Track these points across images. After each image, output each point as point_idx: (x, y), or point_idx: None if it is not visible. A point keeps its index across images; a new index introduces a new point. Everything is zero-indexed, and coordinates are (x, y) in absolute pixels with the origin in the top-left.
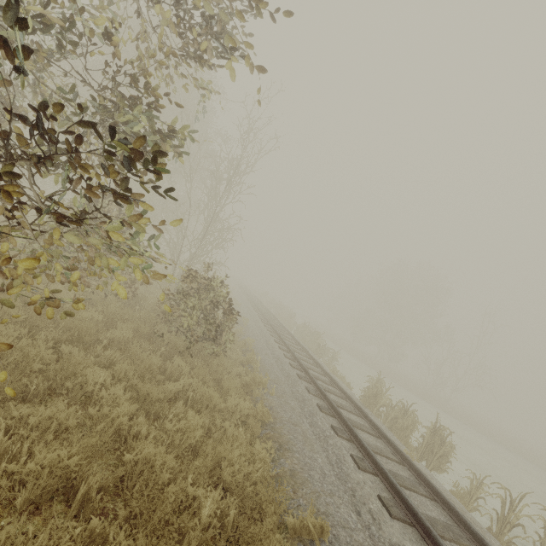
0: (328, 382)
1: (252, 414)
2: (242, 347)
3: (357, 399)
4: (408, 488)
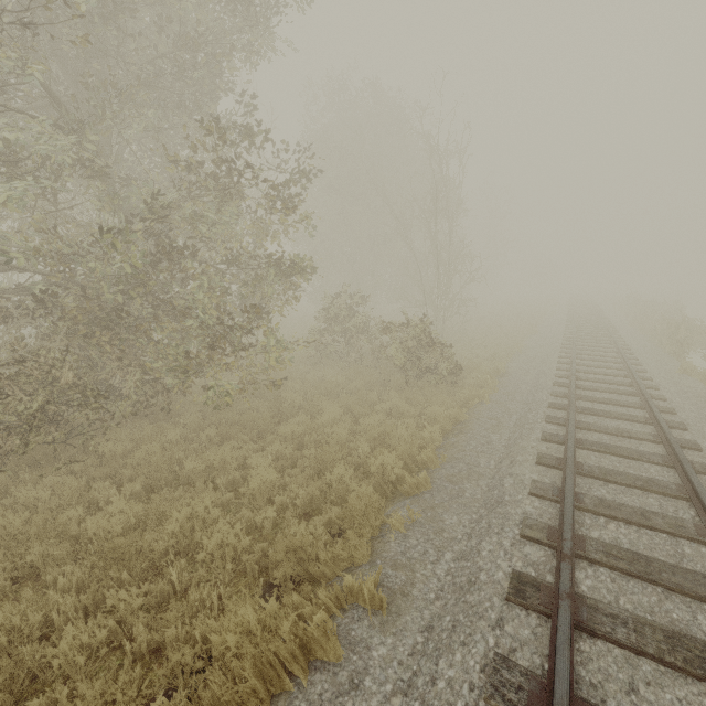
0: (621, 383)
1: (453, 417)
2: (494, 374)
3: None
4: (621, 456)
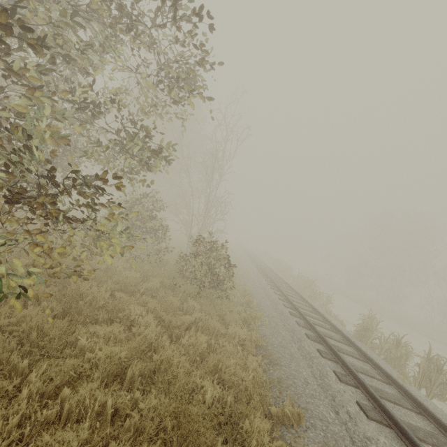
0: (318, 318)
1: (249, 339)
2: (243, 293)
3: (350, 333)
4: (391, 401)
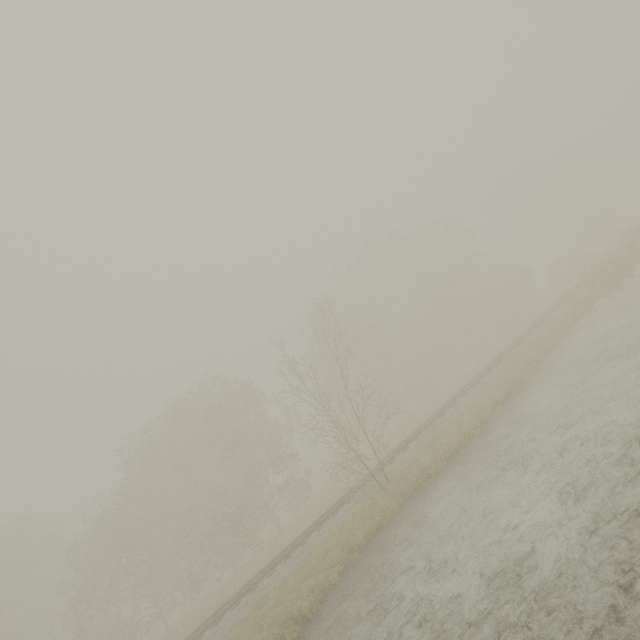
0: None
1: None
2: None
3: None
4: None
